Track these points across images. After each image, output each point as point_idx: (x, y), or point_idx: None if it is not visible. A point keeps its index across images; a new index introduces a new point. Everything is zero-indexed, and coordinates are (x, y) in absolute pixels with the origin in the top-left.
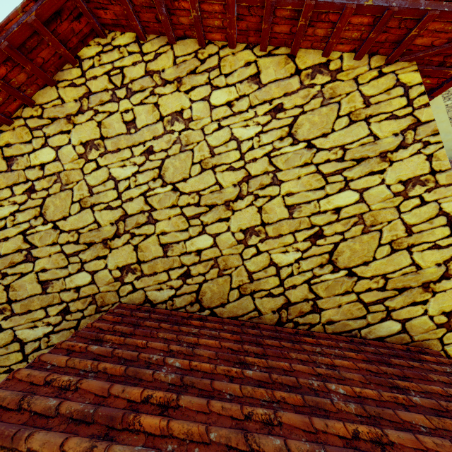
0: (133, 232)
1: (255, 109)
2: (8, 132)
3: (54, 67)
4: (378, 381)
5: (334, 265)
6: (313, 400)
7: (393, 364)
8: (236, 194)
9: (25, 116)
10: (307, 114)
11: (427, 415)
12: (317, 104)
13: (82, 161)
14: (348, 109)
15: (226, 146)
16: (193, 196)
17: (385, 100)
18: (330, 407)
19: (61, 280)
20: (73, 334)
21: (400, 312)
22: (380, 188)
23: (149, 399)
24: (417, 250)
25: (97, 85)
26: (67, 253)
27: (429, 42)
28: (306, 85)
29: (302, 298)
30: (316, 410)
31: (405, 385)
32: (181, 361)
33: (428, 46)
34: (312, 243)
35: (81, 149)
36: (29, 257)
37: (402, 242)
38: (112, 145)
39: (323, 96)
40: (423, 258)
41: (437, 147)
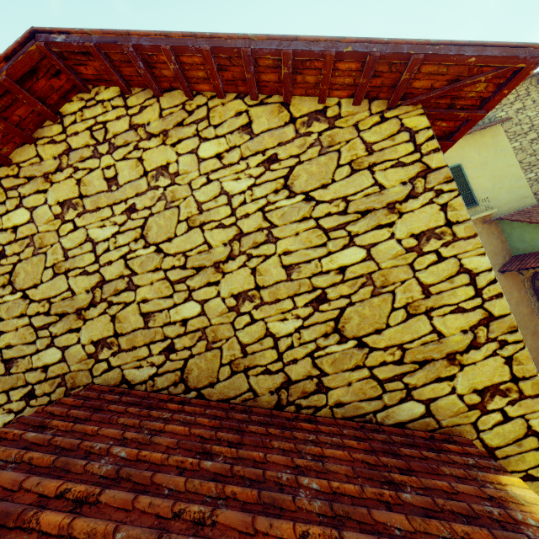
0: (110, 300)
1: (247, 161)
2: None
3: (33, 124)
4: (369, 475)
5: (341, 335)
6: (270, 496)
7: (402, 455)
8: (226, 254)
9: (1, 176)
10: (304, 164)
11: (411, 515)
12: (315, 154)
13: (59, 222)
14: (349, 157)
15: (215, 201)
16: (179, 258)
17: (390, 147)
18: (288, 505)
19: (27, 358)
20: (15, 419)
21: (423, 390)
22: (389, 243)
23: (65, 493)
24: (438, 314)
25: (78, 141)
26: (36, 326)
27: (429, 85)
28: (302, 134)
29: (305, 375)
30: (270, 508)
31: (402, 479)
32: (129, 451)
33: (429, 88)
34: (314, 308)
35: (58, 209)
36: None
37: (420, 305)
38: (91, 204)
39: (321, 144)
40: (445, 323)
41: (452, 196)
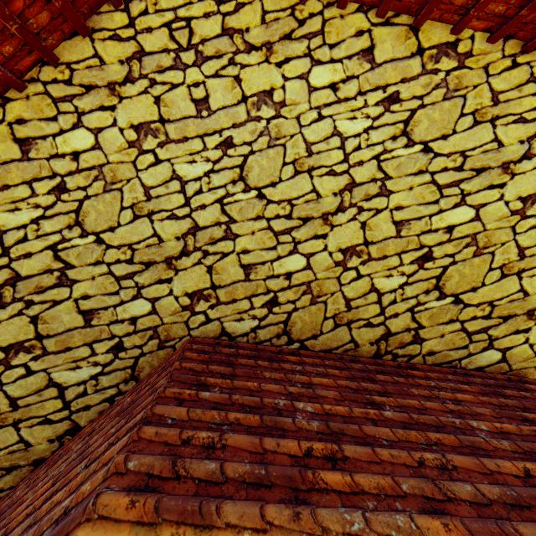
0: (205, 250)
1: (365, 97)
2: (19, 101)
3: (87, 6)
4: (509, 415)
5: (440, 292)
6: (467, 440)
7: (507, 396)
8: (336, 205)
9: (45, 80)
10: (427, 109)
11: None
12: (439, 97)
13: (135, 151)
14: (474, 106)
15: (327, 143)
16: (284, 206)
17: (516, 98)
18: (486, 446)
19: (110, 310)
20: (168, 378)
21: (502, 341)
22: (498, 204)
23: (311, 452)
24: (527, 275)
25: (153, 42)
26: (117, 275)
27: None
28: (429, 70)
29: (404, 328)
30: (475, 450)
31: (533, 417)
32: (312, 406)
33: None
34: (419, 266)
35: (132, 134)
36: (63, 280)
37: (513, 267)
38: (176, 132)
39: (446, 86)
40: (532, 284)
41: None
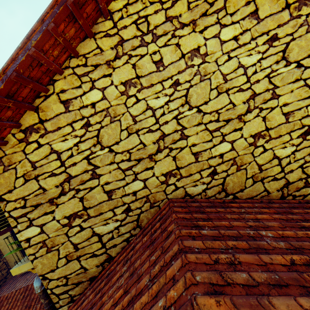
0: (170, 147)
1: (256, 41)
2: (61, 80)
3: (91, 21)
4: None
5: None
6: None
7: None
8: (245, 109)
9: (72, 66)
10: (296, 40)
11: None
12: (303, 32)
13: (124, 97)
14: None
15: (235, 73)
16: (213, 115)
17: None
18: None
19: (121, 189)
20: (176, 224)
21: None
22: None
23: (294, 262)
24: None
25: (128, 34)
26: (123, 168)
27: None
28: (294, 17)
29: (297, 178)
30: None
31: None
32: (270, 232)
33: None
34: (303, 138)
35: (122, 88)
36: (94, 175)
37: None
38: (146, 82)
39: (307, 24)
40: None
41: None
